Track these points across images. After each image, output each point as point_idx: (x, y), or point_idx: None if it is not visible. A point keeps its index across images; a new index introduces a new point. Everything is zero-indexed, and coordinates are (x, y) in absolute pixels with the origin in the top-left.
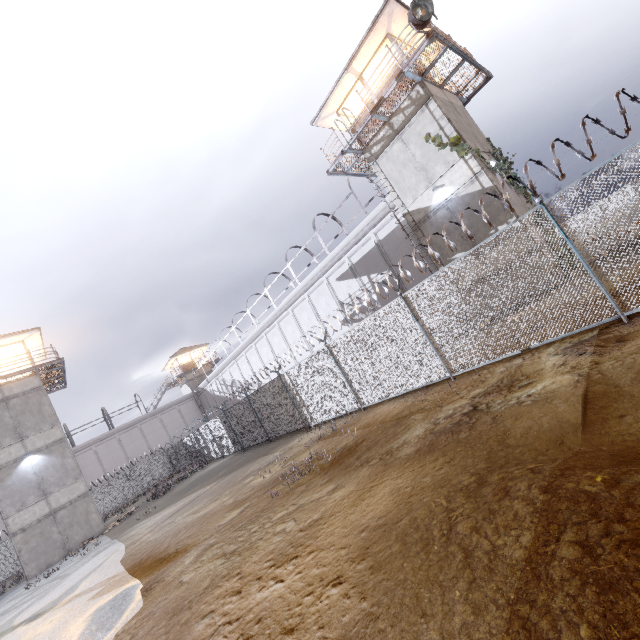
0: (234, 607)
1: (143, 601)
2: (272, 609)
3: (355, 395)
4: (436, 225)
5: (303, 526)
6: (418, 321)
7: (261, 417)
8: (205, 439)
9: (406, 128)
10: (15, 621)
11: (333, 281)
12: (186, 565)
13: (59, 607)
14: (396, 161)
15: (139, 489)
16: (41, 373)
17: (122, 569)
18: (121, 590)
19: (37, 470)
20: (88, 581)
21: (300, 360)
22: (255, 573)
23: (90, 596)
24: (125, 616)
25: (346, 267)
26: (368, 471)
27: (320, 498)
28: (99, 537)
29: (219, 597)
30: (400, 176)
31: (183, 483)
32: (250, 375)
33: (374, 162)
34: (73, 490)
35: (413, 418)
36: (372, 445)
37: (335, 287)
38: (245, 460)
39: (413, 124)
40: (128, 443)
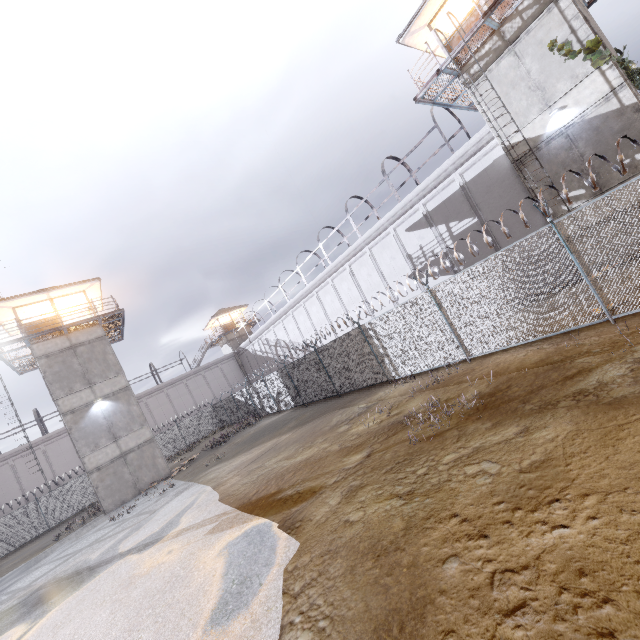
0: (496, 553)
1: (295, 539)
2: (593, 560)
3: (460, 345)
4: (547, 158)
5: (521, 468)
6: (572, 253)
7: (330, 371)
8: (259, 394)
9: (522, 36)
10: (119, 549)
11: (401, 232)
12: (335, 506)
13: (169, 539)
14: (503, 81)
15: (190, 440)
16: (103, 323)
17: (229, 507)
18: (248, 527)
19: (106, 415)
20: (189, 517)
21: (355, 319)
22: (489, 516)
23: (205, 531)
24: (281, 553)
25: (419, 215)
26: (575, 412)
27: (510, 440)
28: (167, 480)
29: (447, 541)
30: (506, 100)
31: (242, 435)
32: (296, 335)
33: (472, 85)
34: (140, 435)
35: (583, 361)
36: (535, 389)
37: (403, 239)
38: (316, 413)
39: (533, 30)
40: (175, 397)
